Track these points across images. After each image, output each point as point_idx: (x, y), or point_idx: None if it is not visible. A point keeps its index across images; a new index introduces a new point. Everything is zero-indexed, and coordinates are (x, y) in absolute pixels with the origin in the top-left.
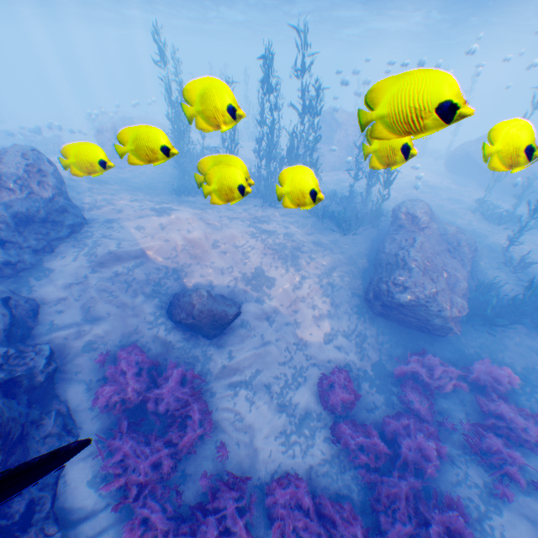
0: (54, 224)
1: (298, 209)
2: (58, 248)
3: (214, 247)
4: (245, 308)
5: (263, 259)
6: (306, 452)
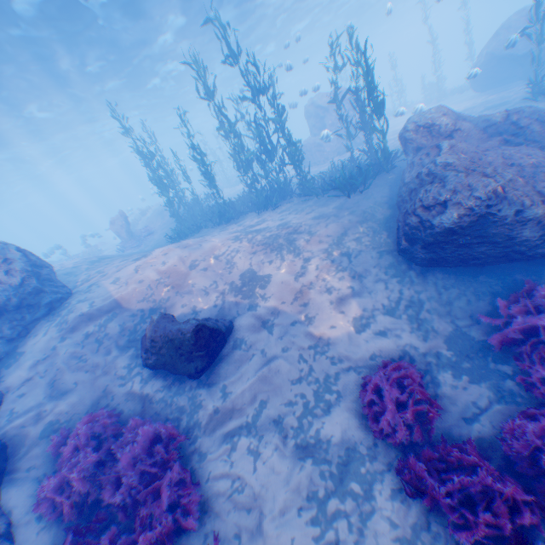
0: (27, 305)
1: (298, 199)
2: (33, 328)
3: (192, 268)
4: (238, 323)
5: (252, 259)
6: (360, 530)
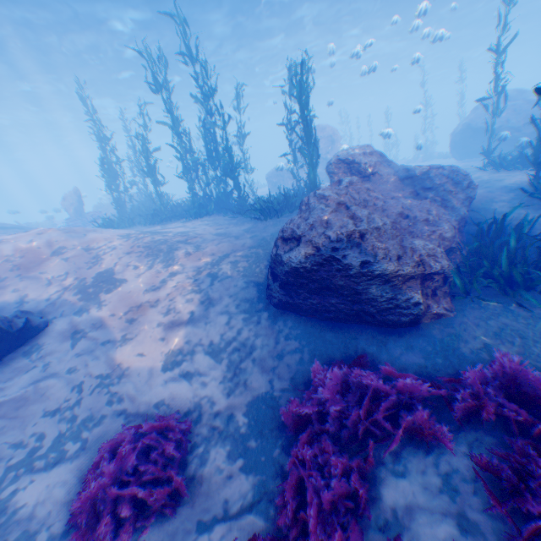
0: None
1: (232, 214)
2: None
3: (55, 254)
4: (53, 326)
5: (122, 259)
6: None
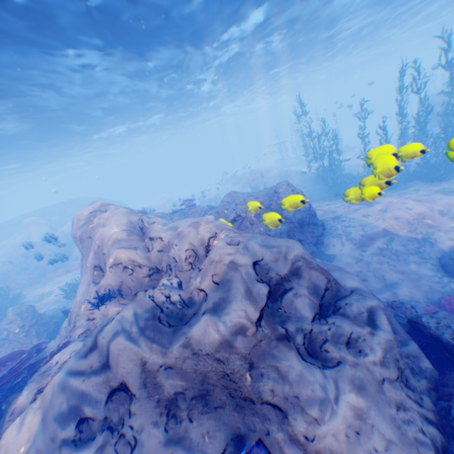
0: (312, 224)
1: None
2: (322, 240)
3: (441, 215)
4: None
5: None
6: None
